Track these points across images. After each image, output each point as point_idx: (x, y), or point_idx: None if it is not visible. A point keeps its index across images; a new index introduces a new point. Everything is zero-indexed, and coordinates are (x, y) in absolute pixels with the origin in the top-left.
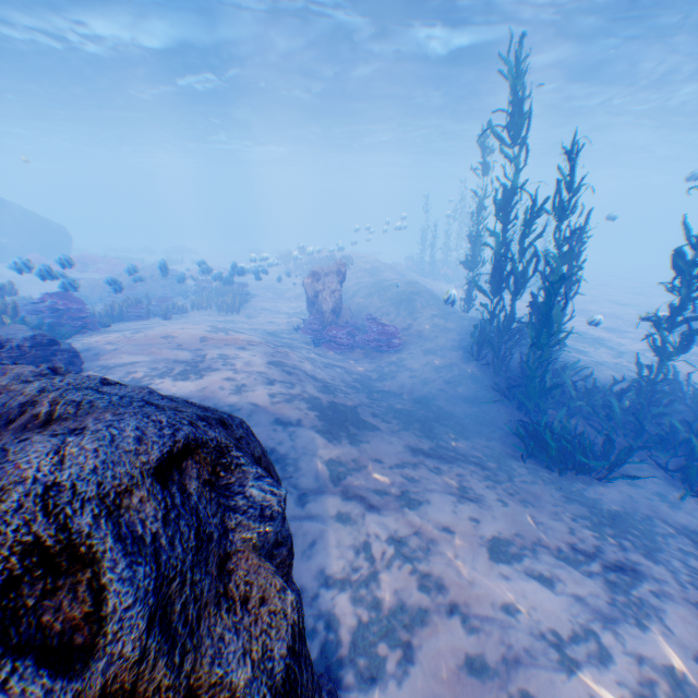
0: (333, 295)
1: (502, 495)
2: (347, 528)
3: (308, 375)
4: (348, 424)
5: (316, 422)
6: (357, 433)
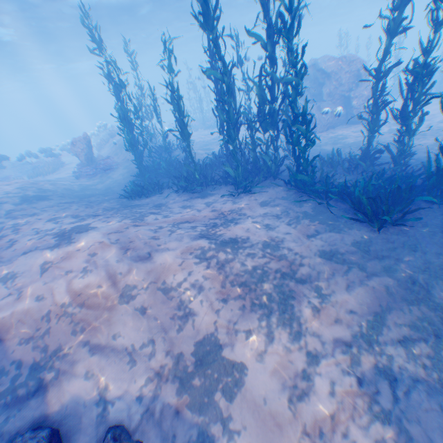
0: (84, 151)
1: (82, 208)
2: (1, 225)
3: (37, 189)
4: (35, 200)
5: (17, 202)
6: (36, 202)
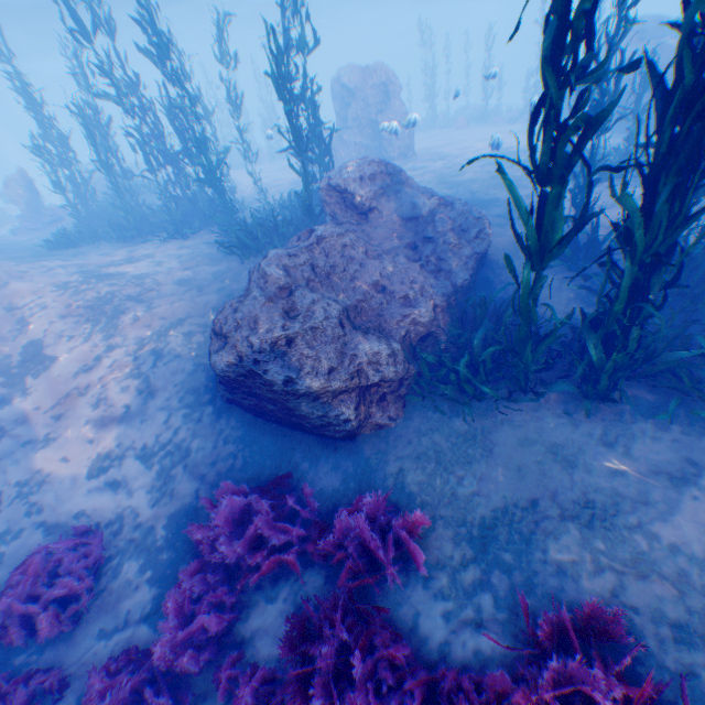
0: (23, 197)
1: None
2: None
3: None
4: None
5: None
6: None
